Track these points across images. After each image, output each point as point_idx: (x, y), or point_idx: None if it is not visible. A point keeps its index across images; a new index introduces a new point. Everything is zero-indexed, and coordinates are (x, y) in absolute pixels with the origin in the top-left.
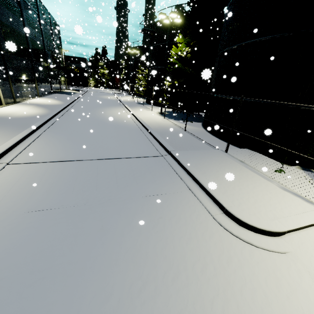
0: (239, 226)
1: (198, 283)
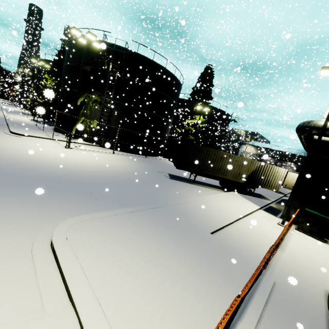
0: (12, 133)
1: None
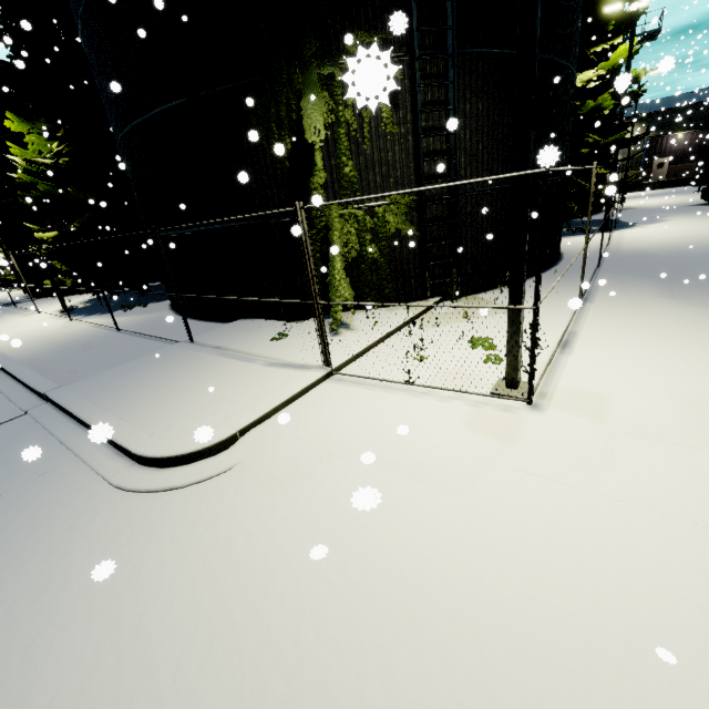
0: (160, 470)
1: (11, 631)
